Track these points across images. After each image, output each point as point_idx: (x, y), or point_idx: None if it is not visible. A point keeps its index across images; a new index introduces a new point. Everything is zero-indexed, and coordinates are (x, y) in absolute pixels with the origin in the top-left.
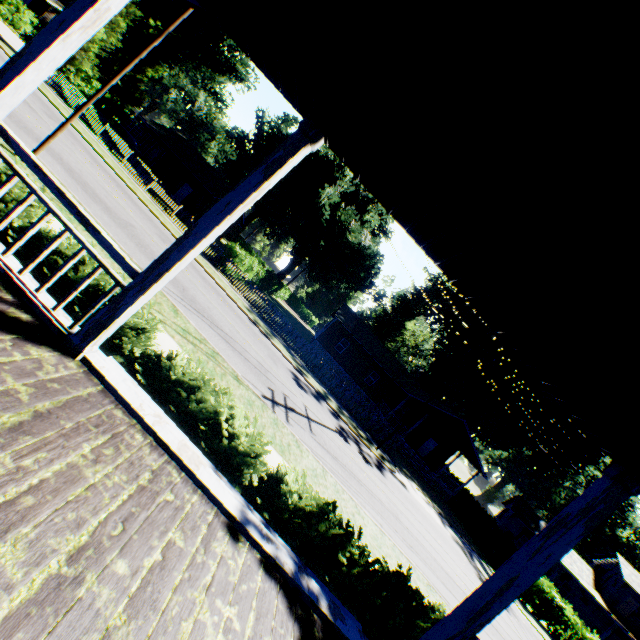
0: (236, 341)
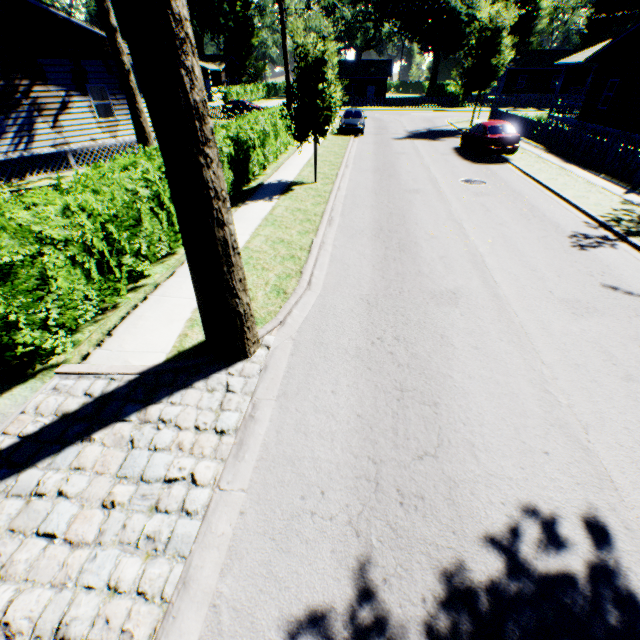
0: None
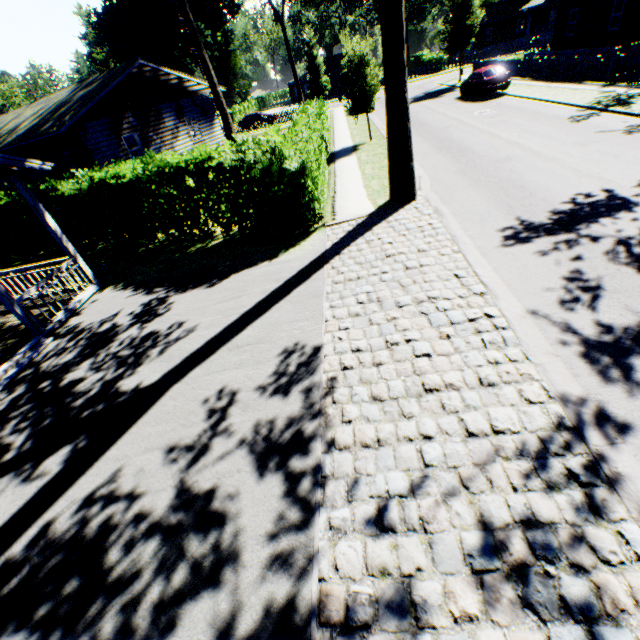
0: None
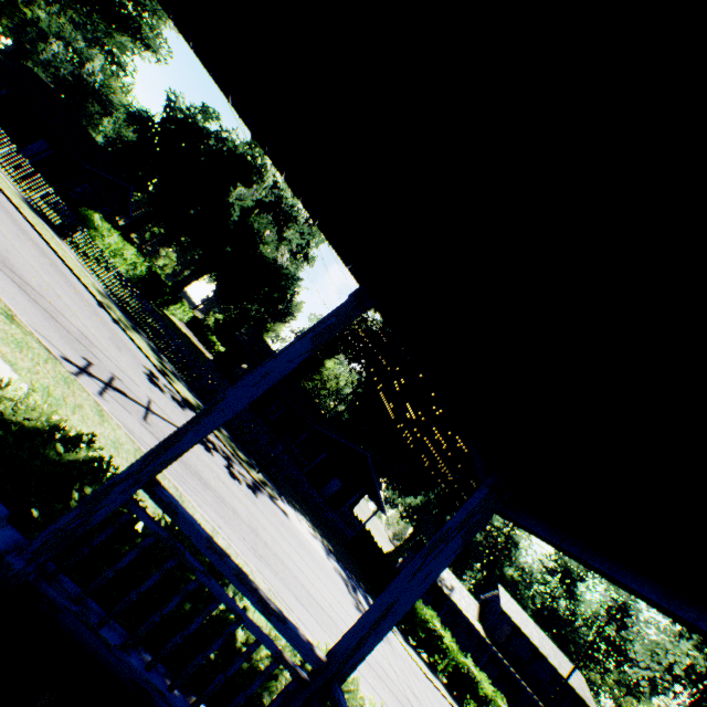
0: (46, 299)
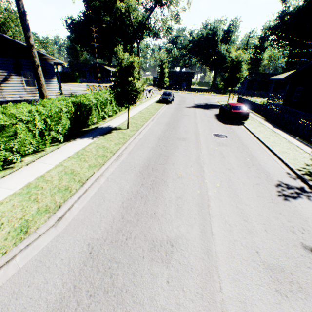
0: None
